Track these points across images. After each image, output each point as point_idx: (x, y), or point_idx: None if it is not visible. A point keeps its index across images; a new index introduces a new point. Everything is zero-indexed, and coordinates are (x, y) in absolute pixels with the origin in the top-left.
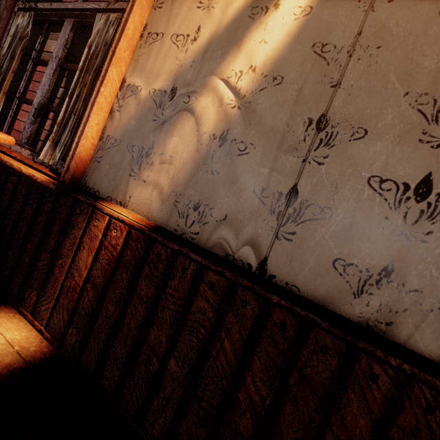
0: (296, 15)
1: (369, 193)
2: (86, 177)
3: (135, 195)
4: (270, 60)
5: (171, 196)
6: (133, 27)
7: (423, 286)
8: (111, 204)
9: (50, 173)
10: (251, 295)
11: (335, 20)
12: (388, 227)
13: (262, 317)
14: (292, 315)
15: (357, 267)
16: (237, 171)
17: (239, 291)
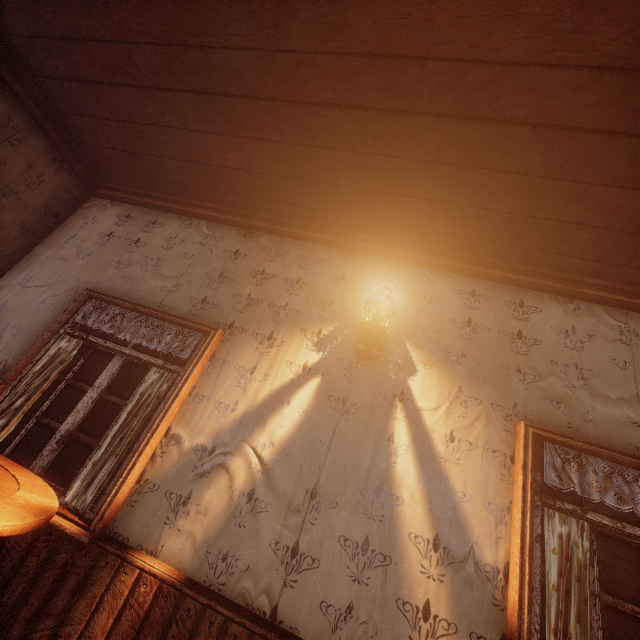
0: (300, 413)
1: (339, 548)
2: (116, 521)
3: (168, 544)
4: (284, 440)
5: (203, 546)
6: (186, 391)
7: (368, 618)
8: (141, 554)
9: (78, 520)
10: None
11: (320, 423)
12: (350, 574)
13: None
14: None
15: (334, 607)
16: (259, 525)
17: (256, 639)
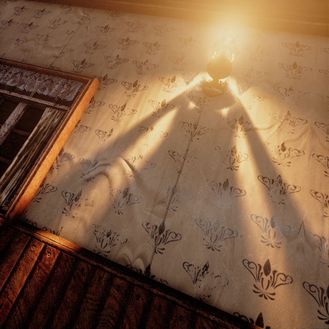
0: (161, 135)
1: (196, 226)
2: (26, 212)
3: (65, 226)
4: (149, 154)
5: (92, 227)
6: (72, 122)
7: (220, 273)
8: (46, 233)
9: None
10: (142, 291)
11: (177, 141)
12: (205, 244)
13: (148, 304)
14: (164, 299)
15: (193, 266)
16: (133, 212)
17: (135, 289)
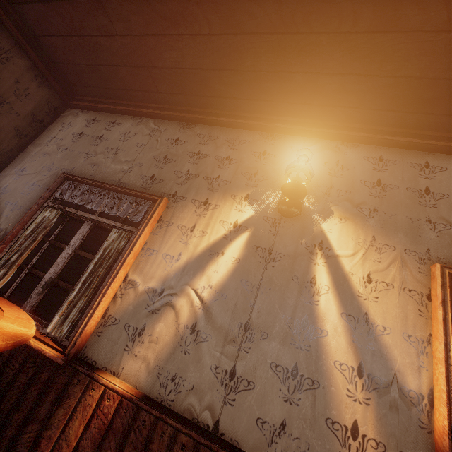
0: (232, 261)
1: (271, 373)
2: (86, 347)
3: (127, 367)
4: (220, 283)
5: (155, 369)
6: (139, 246)
7: (300, 434)
8: (106, 374)
9: (56, 346)
10: (209, 451)
11: (250, 269)
12: (281, 395)
13: None
14: None
15: (268, 423)
16: (201, 353)
17: (201, 449)
